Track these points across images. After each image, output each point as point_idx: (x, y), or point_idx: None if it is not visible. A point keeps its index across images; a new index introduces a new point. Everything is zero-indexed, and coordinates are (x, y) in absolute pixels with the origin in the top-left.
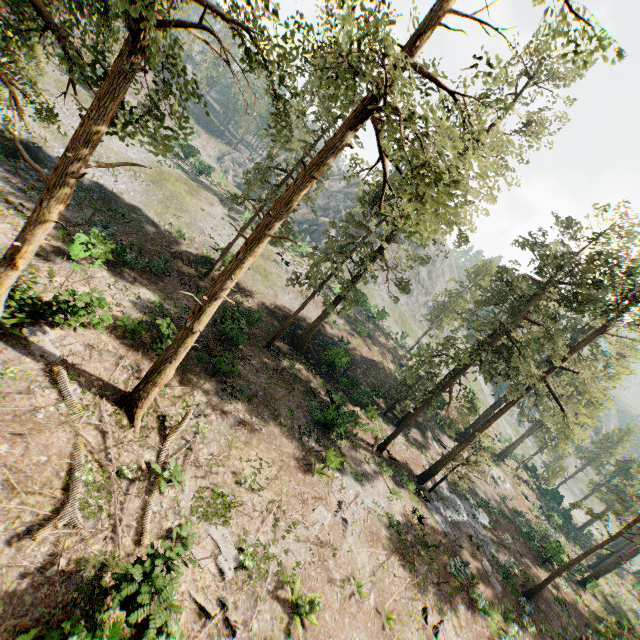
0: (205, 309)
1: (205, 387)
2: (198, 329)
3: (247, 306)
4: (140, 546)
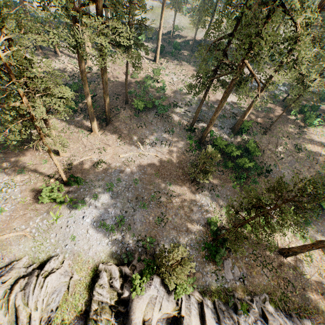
0: (159, 32)
1: (170, 59)
2: (160, 38)
3: (184, 41)
4: (159, 76)
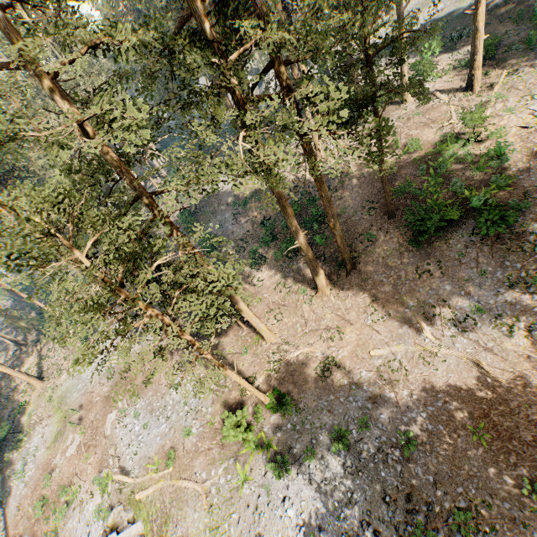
0: (476, 14)
1: (522, 60)
2: (479, 27)
3: None
4: (485, 122)
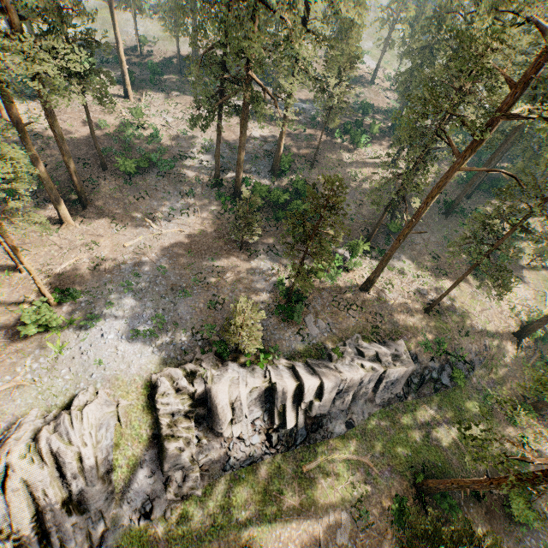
0: (119, 50)
1: (151, 91)
2: (123, 59)
3: (164, 61)
4: (144, 119)
